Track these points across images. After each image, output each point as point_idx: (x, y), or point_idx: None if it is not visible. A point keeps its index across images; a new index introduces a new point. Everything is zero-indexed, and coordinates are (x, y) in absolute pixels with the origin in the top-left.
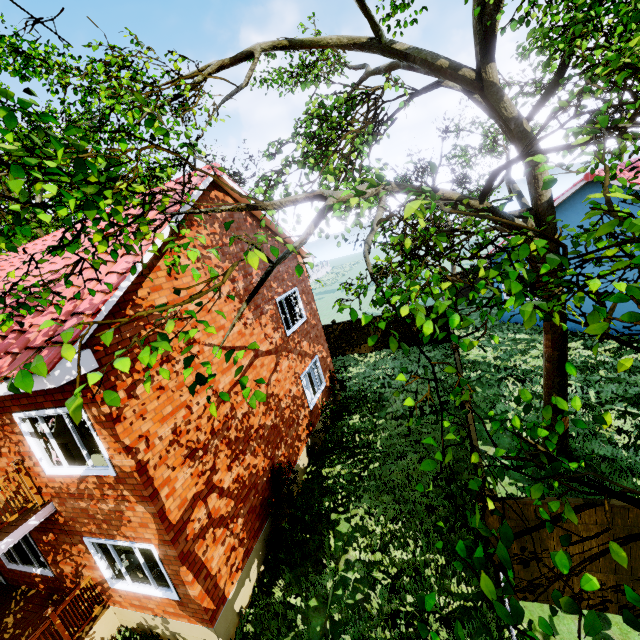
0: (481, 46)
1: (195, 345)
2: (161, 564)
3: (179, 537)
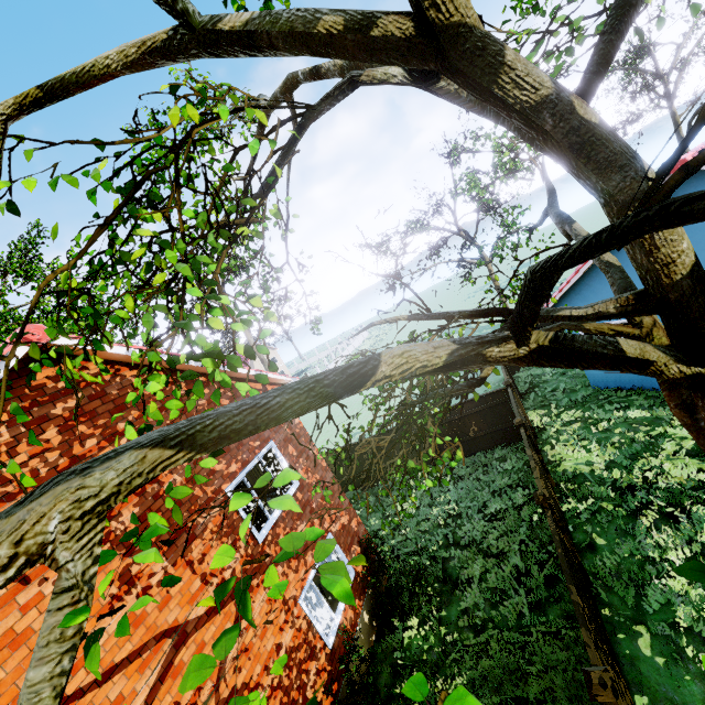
0: None
1: None
2: None
3: None
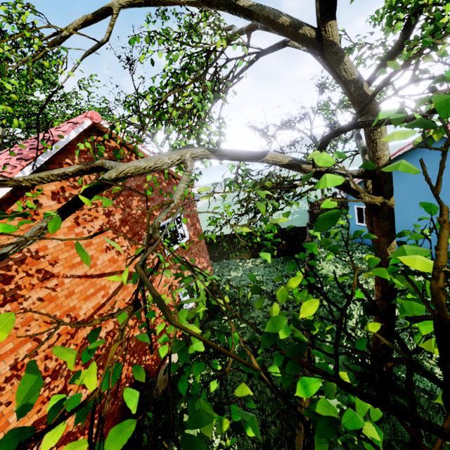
0: (321, 1)
1: (53, 279)
2: None
3: None
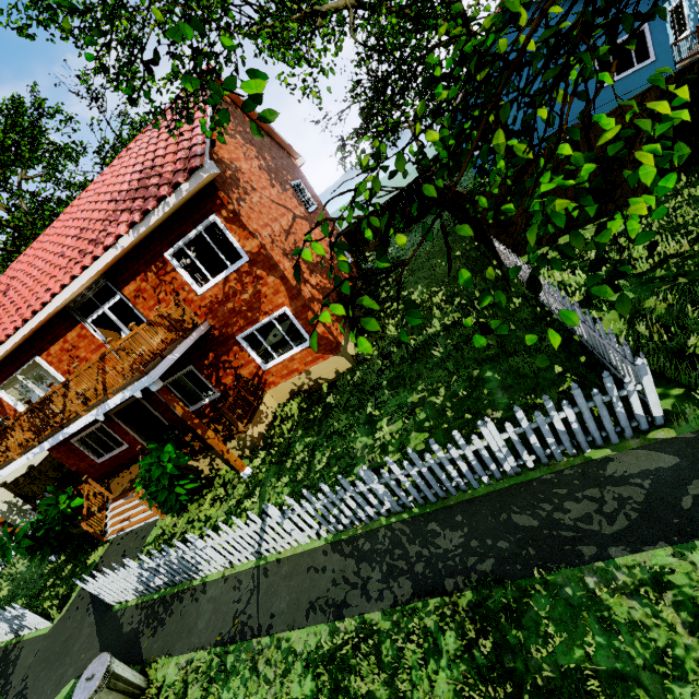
0: None
1: (257, 192)
2: (295, 319)
3: (300, 295)
